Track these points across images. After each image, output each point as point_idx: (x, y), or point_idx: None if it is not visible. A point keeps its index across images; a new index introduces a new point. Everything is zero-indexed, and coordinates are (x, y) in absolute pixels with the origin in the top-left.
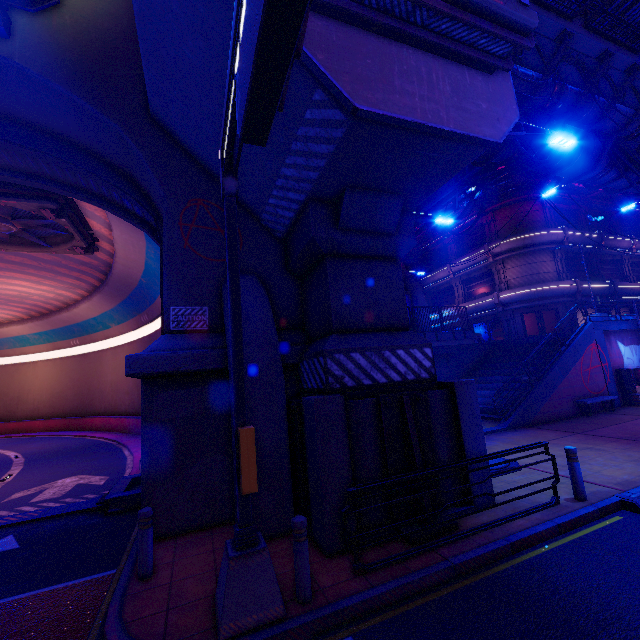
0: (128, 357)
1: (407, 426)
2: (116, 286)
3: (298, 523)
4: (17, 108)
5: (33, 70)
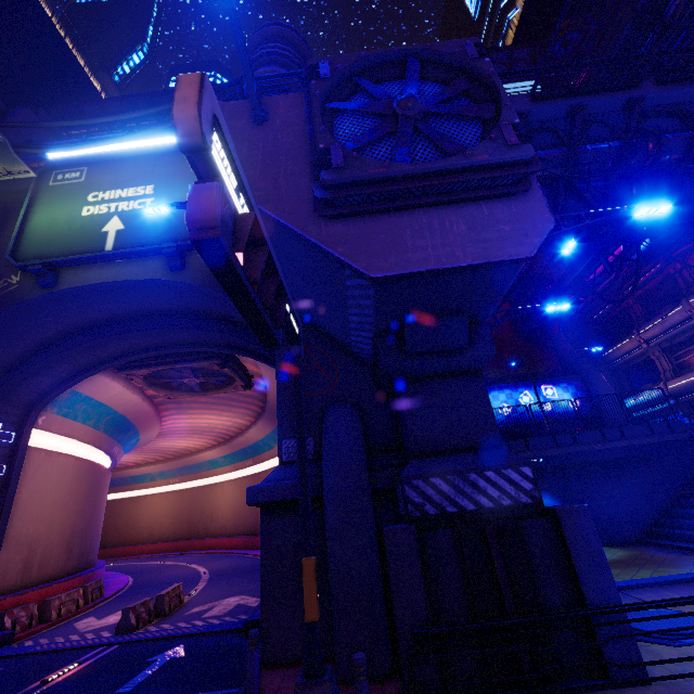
0: (249, 489)
1: (493, 563)
2: (272, 411)
3: (356, 659)
4: (192, 306)
5: (196, 285)
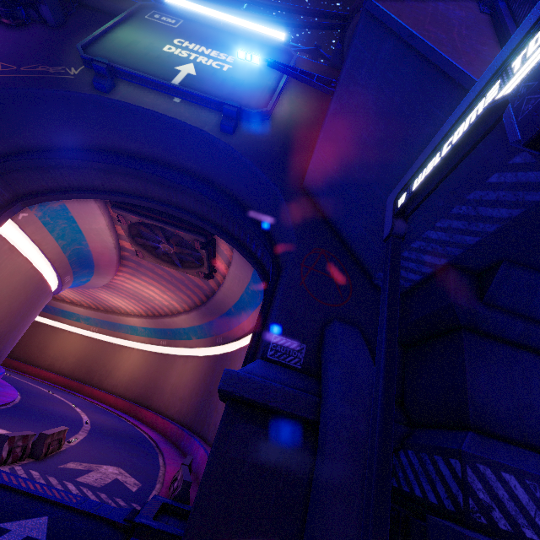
0: (227, 371)
1: None
2: (211, 308)
3: None
4: (215, 175)
5: (238, 151)
